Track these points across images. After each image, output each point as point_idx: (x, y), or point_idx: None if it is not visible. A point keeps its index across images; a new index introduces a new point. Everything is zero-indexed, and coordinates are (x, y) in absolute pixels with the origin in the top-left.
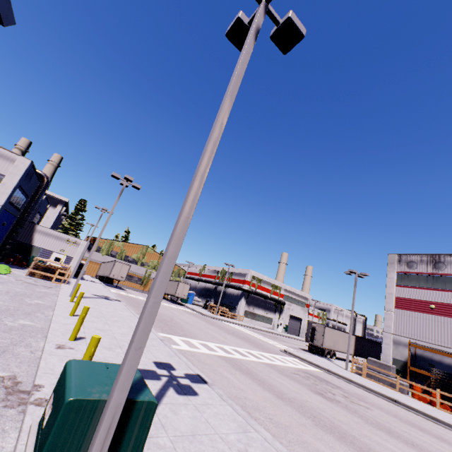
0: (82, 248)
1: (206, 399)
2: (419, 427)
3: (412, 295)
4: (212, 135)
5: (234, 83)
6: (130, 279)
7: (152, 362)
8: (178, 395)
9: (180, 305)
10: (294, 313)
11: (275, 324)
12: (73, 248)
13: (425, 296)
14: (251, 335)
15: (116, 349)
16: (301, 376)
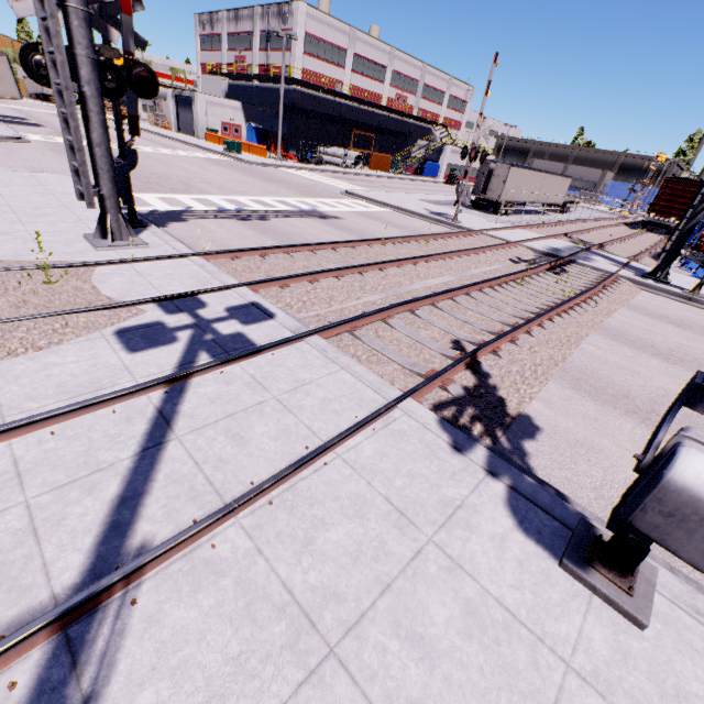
0: None
1: None
2: None
3: (206, 60)
4: None
5: None
6: None
7: None
8: None
9: None
10: None
11: None
12: None
13: (210, 59)
14: None
15: None
16: None
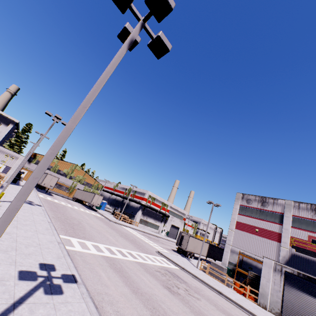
0: (20, 162)
1: (68, 297)
2: (228, 313)
3: (246, 221)
4: (73, 115)
5: (103, 78)
6: (59, 187)
7: (38, 264)
8: (44, 294)
9: (94, 210)
10: (175, 224)
11: (160, 230)
12: (13, 161)
13: (254, 223)
14: (138, 238)
15: (11, 251)
16: (160, 273)
